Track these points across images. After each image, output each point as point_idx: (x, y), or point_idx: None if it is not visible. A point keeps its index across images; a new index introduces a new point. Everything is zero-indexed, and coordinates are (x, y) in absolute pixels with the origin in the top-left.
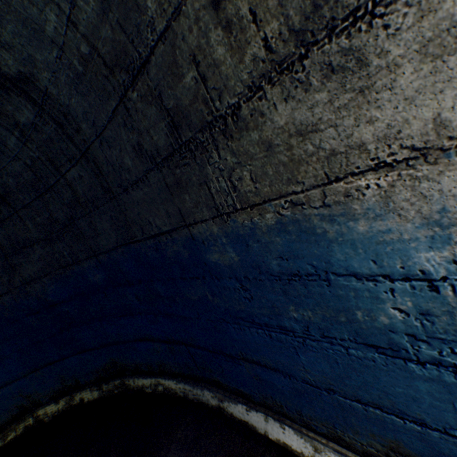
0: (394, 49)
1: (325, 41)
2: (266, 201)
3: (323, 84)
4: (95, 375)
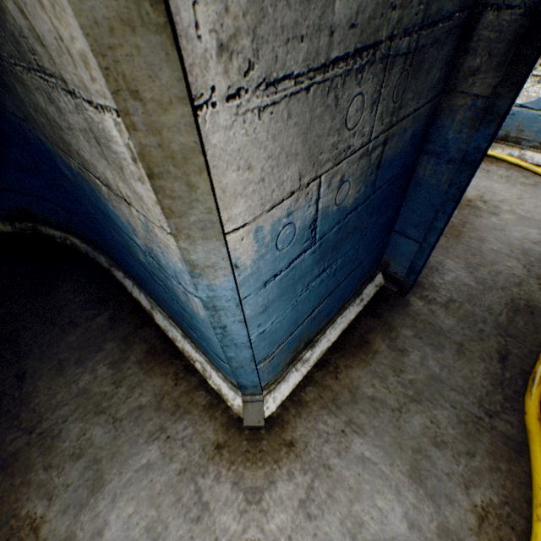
0: (70, 118)
1: (36, 74)
2: (67, 154)
3: (51, 103)
4: (6, 213)
